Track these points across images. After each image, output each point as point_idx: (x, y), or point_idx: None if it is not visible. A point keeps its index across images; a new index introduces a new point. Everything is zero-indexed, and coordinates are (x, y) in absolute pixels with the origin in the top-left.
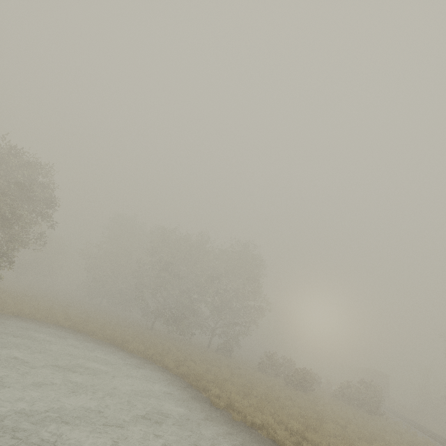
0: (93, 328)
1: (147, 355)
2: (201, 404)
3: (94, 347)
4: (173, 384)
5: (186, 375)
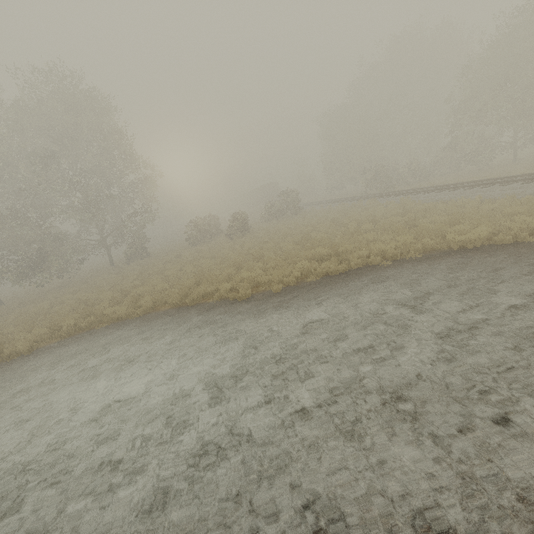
0: None
1: (66, 331)
2: (231, 311)
3: None
4: (166, 324)
5: (158, 305)
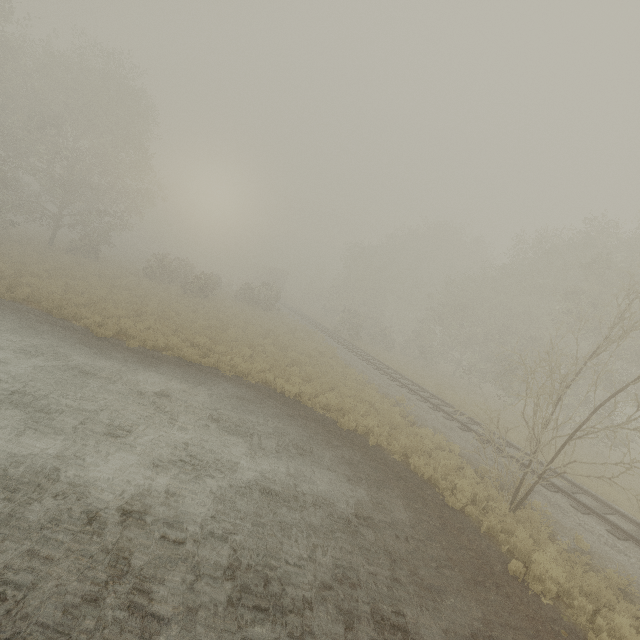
0: None
1: None
2: (77, 338)
3: None
4: (15, 317)
5: (33, 301)
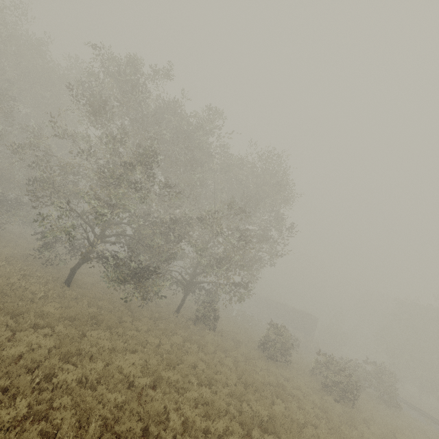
0: None
1: None
2: None
3: None
4: None
5: None
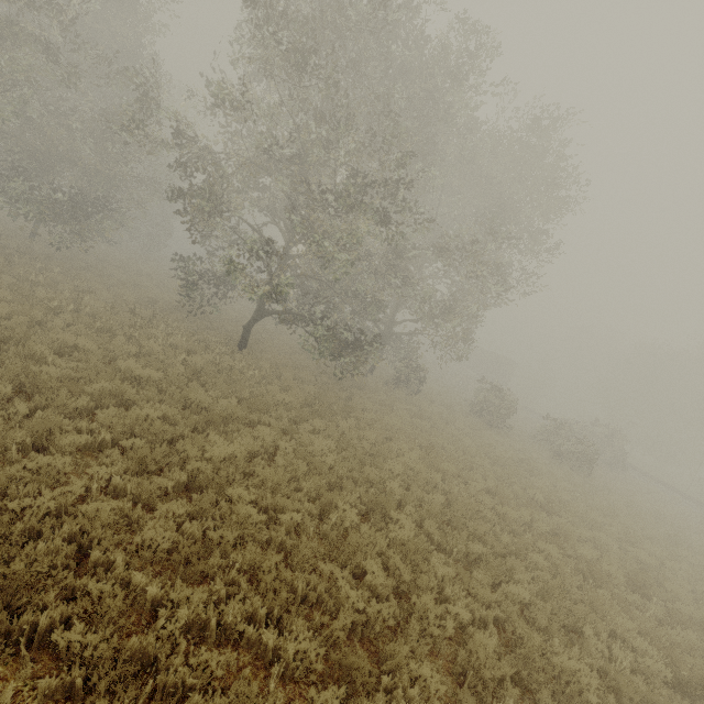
0: None
1: None
2: None
3: None
4: None
5: None
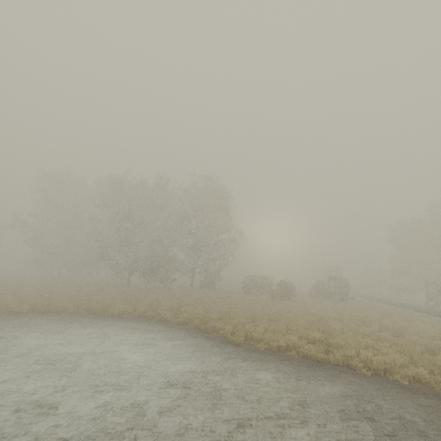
0: (62, 304)
1: (138, 313)
2: (220, 347)
3: (71, 325)
4: (181, 335)
5: (188, 321)
